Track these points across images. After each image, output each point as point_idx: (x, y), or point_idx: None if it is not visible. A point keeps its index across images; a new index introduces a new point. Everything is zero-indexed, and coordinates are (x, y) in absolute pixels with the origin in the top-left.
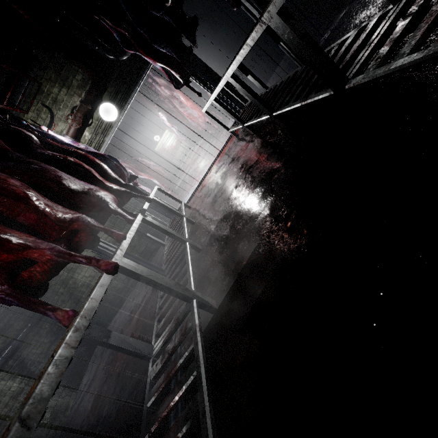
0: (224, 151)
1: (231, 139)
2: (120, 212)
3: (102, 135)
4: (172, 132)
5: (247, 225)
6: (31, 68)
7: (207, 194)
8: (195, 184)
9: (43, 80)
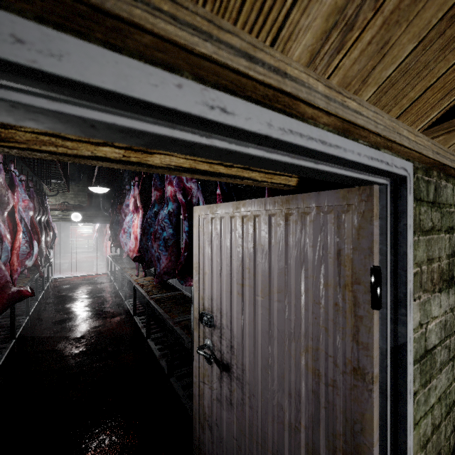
0: (98, 276)
1: (106, 274)
2: (43, 262)
3: (62, 219)
4: (93, 231)
5: (71, 300)
6: (73, 182)
7: (69, 284)
8: (68, 274)
9: (71, 186)
